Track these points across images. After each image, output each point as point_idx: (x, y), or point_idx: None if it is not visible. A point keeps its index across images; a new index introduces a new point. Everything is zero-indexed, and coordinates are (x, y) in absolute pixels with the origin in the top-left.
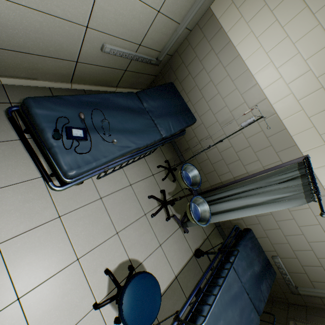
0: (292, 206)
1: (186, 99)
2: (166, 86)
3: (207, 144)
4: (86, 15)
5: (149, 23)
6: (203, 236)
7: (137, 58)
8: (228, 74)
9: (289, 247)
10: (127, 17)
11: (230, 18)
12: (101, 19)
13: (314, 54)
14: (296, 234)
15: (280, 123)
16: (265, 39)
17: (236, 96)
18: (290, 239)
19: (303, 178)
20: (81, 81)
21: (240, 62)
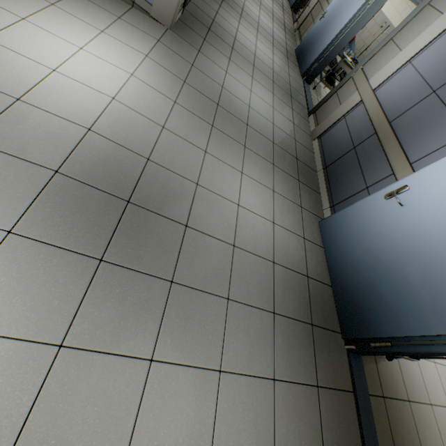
0: None
1: None
2: None
3: None
4: None
5: None
6: None
7: None
8: None
9: None
10: None
11: None
12: None
13: None
14: None
15: (388, 22)
16: None
17: None
18: None
19: None
20: None
21: None
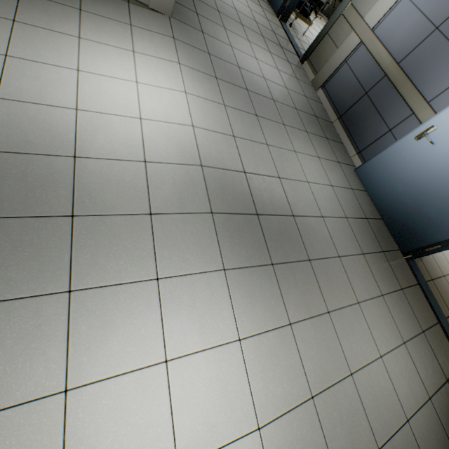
0: None
1: None
2: None
3: None
4: None
5: None
6: (322, 18)
7: None
8: None
9: None
10: None
11: None
12: None
13: None
14: None
15: None
16: None
17: None
18: None
19: None
20: None
21: None
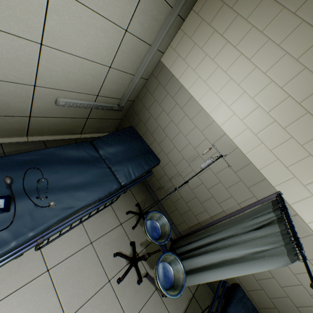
0: (275, 266)
1: (151, 139)
2: (125, 130)
3: (178, 182)
4: (31, 76)
5: (103, 77)
6: (188, 295)
7: (97, 106)
8: (186, 114)
9: (291, 302)
10: (78, 74)
11: (179, 67)
12: (49, 78)
13: (259, 92)
14: (294, 284)
15: (244, 157)
16: (212, 82)
17: (197, 133)
18: (288, 291)
19: (280, 223)
20: (39, 133)
21: (195, 103)
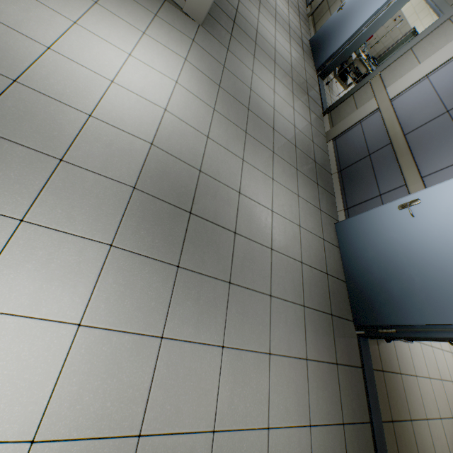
0: None
1: None
2: None
3: None
4: None
5: None
6: None
7: None
8: None
9: None
10: None
11: None
12: None
13: None
14: None
15: (402, 15)
16: None
17: None
18: None
19: None
20: None
21: None
